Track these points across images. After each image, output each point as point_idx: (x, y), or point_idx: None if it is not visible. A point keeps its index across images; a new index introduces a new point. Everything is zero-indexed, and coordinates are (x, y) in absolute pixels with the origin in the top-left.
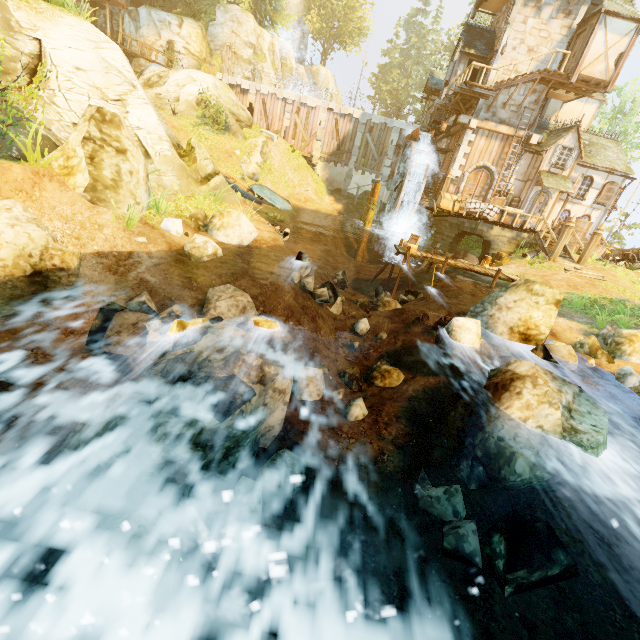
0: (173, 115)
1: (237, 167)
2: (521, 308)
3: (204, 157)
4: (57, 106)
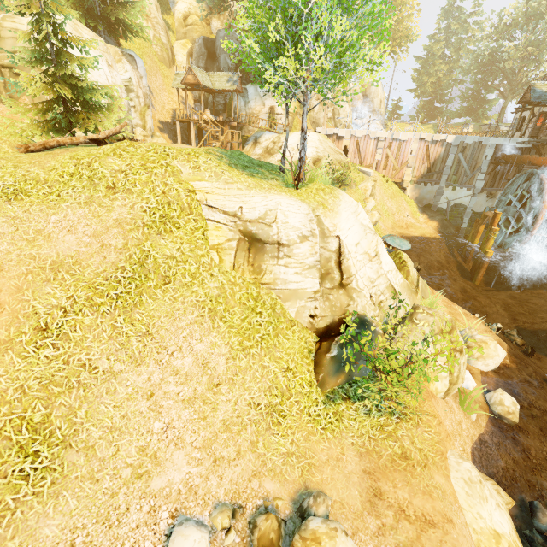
0: None
1: None
2: None
3: (412, 266)
4: (361, 290)
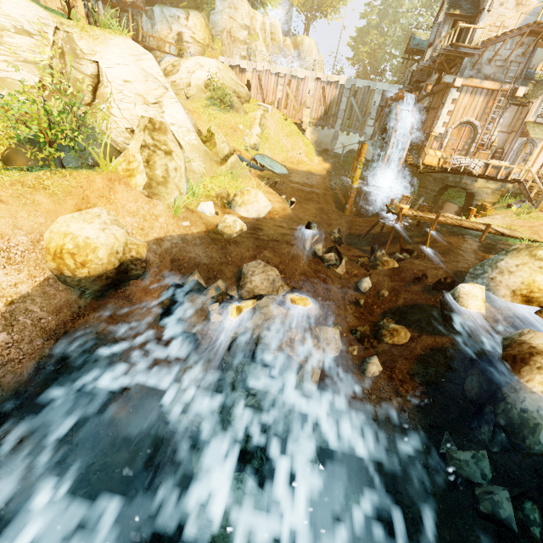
0: (187, 99)
1: (241, 140)
2: (523, 272)
3: (222, 141)
4: (114, 116)
